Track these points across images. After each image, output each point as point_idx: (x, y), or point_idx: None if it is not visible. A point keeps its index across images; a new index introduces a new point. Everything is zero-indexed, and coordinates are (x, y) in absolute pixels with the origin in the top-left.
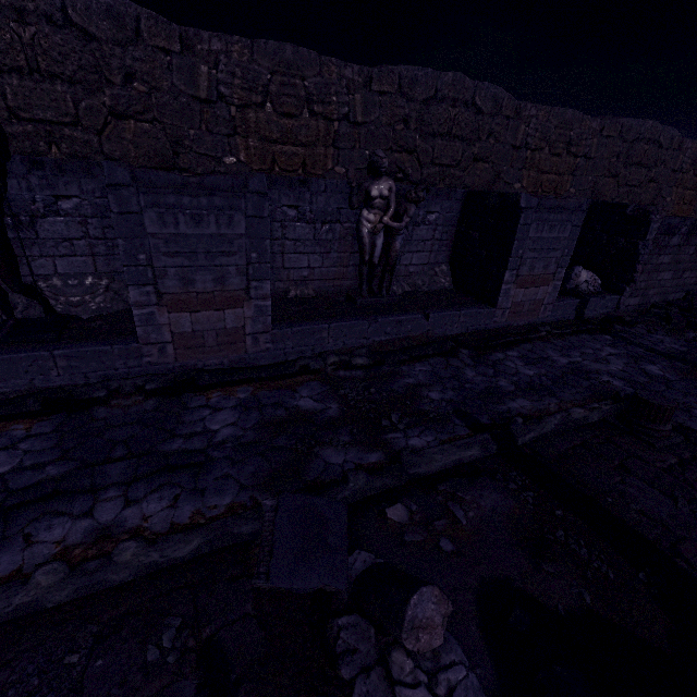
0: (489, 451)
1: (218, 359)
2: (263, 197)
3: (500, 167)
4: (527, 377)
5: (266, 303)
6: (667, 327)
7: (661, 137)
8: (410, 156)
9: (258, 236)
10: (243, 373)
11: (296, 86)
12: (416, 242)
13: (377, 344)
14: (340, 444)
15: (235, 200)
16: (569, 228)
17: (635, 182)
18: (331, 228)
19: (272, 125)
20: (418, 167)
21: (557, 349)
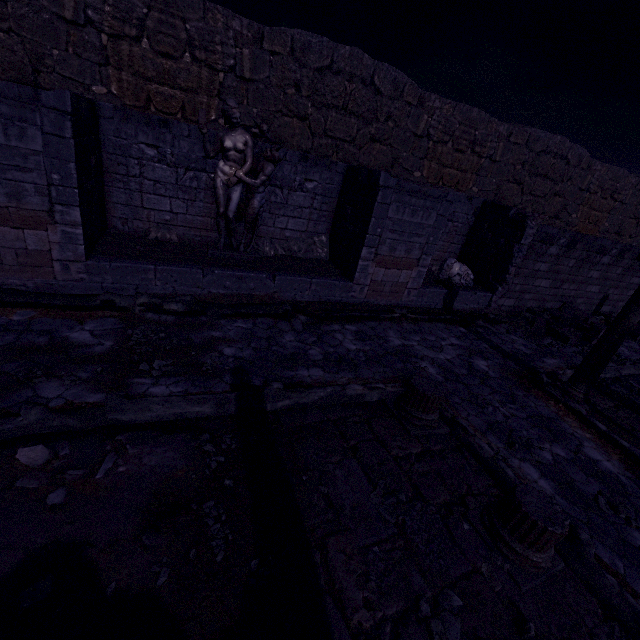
0: (225, 411)
1: (21, 280)
2: (63, 115)
3: (399, 152)
4: (346, 350)
5: (76, 230)
6: (529, 330)
7: (569, 154)
8: (301, 122)
9: (61, 157)
10: (34, 296)
11: (176, 27)
12: (293, 207)
13: (213, 296)
14: (70, 379)
15: (29, 113)
16: (434, 216)
17: (540, 193)
18: (196, 176)
19: (148, 62)
20: (310, 135)
21: (401, 331)
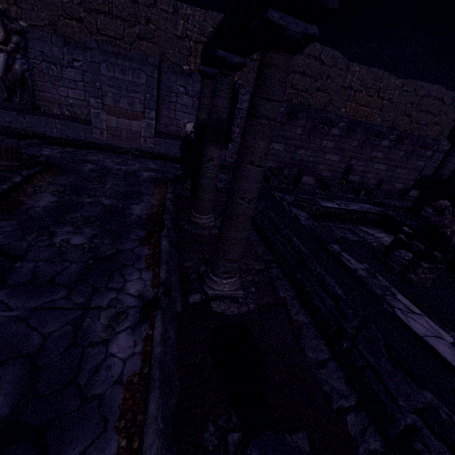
0: None
1: None
2: None
3: (165, 49)
4: (36, 153)
5: None
6: None
7: (322, 55)
8: (79, 24)
9: None
10: None
11: None
12: (69, 80)
13: None
14: None
15: None
16: (144, 76)
17: (301, 87)
18: None
19: None
20: (88, 33)
21: (113, 157)
